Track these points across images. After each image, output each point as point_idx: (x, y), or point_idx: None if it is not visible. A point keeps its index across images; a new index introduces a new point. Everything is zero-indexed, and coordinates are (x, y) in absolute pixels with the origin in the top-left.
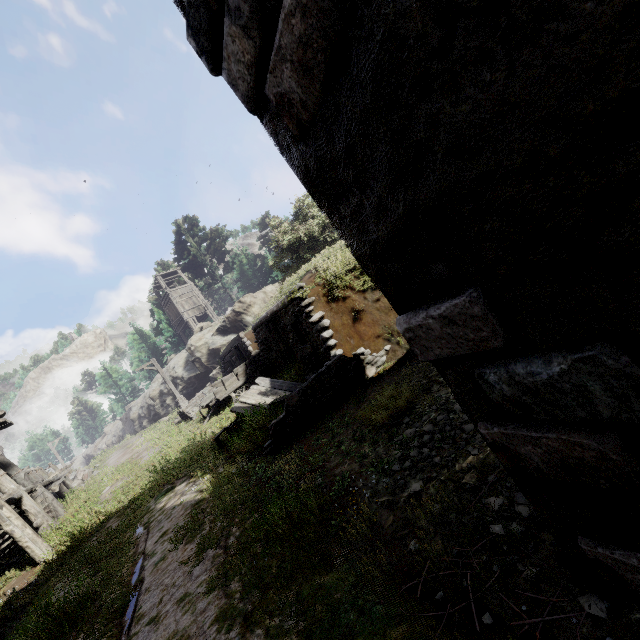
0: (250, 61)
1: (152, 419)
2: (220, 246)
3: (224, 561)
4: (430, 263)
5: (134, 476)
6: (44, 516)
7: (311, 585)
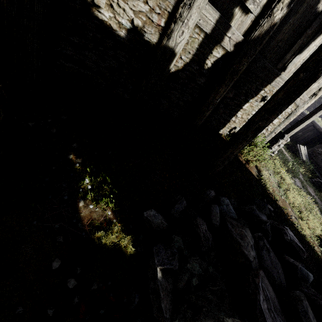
0: None
1: None
2: None
3: None
4: None
5: None
6: None
7: None
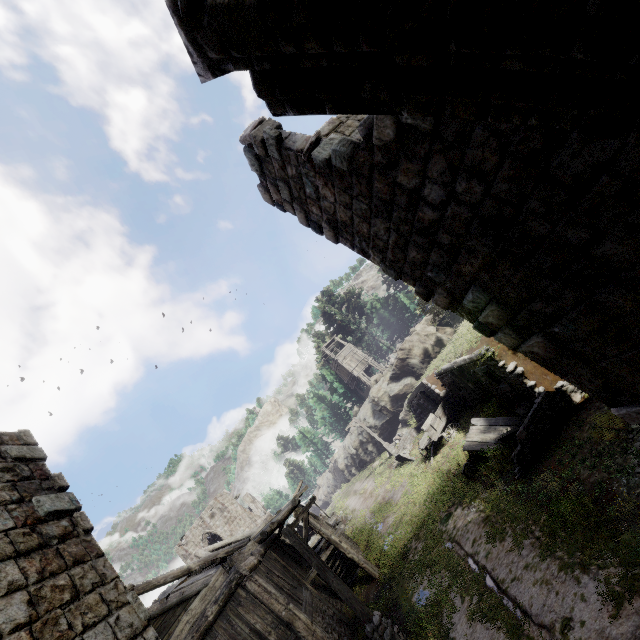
0: (514, 342)
1: (358, 466)
2: (357, 304)
3: (543, 542)
4: (620, 396)
5: (400, 512)
6: (355, 548)
7: (612, 542)
